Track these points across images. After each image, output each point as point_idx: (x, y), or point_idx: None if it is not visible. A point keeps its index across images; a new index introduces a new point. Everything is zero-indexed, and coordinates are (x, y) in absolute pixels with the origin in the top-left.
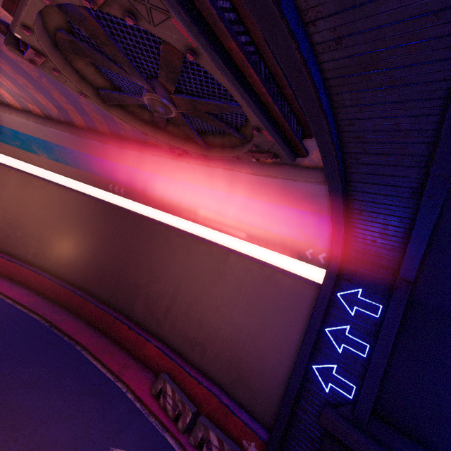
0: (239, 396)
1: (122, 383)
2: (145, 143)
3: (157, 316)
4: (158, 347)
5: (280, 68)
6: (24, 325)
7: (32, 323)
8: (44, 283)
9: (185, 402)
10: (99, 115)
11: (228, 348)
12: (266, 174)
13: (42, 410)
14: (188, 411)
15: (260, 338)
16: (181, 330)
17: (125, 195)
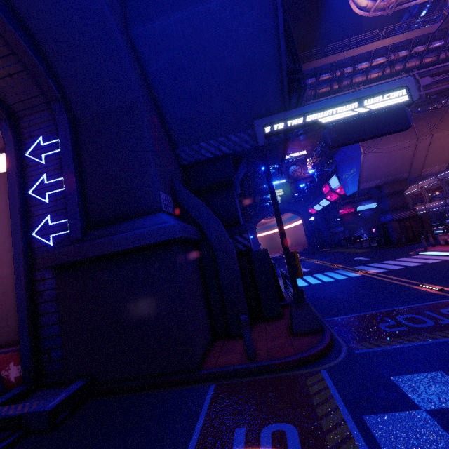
0: None
1: None
2: None
3: None
4: None
5: None
6: None
7: None
8: None
9: None
10: None
11: None
12: None
13: None
14: None
15: None
16: None
17: None
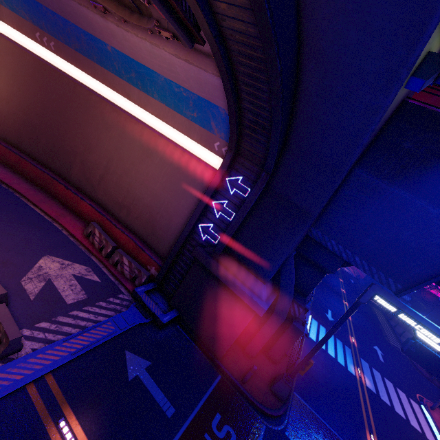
0: (151, 243)
1: (58, 224)
2: None
3: (92, 182)
4: (92, 205)
5: None
6: None
7: None
8: None
9: (108, 240)
10: None
11: (147, 212)
12: (185, 58)
13: None
14: (110, 245)
15: (171, 207)
16: (112, 196)
17: (56, 51)
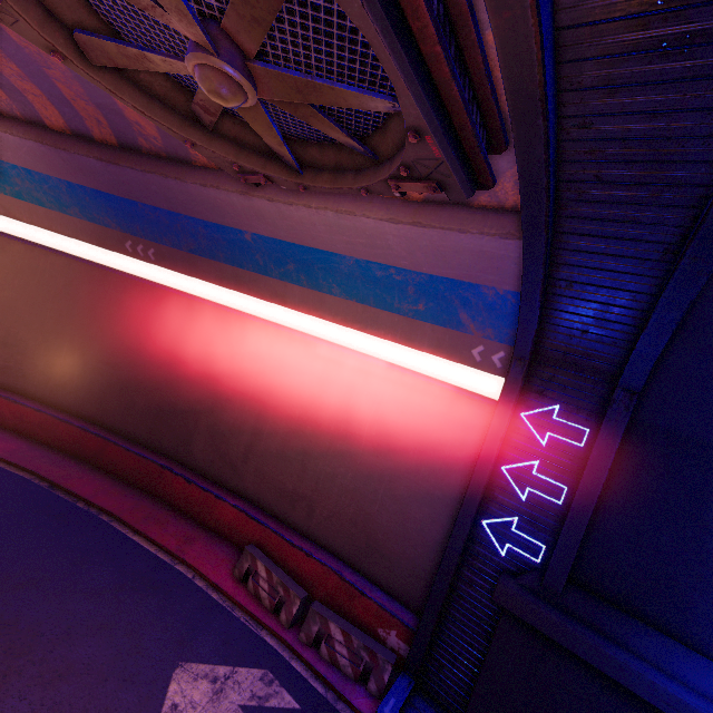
0: (370, 569)
1: (185, 566)
2: (187, 163)
3: (232, 459)
4: (238, 506)
5: (467, 2)
6: (3, 490)
7: (16, 485)
8: (29, 417)
9: (289, 585)
10: (92, 106)
11: (350, 502)
12: (411, 221)
13: (58, 621)
14: (294, 597)
15: (400, 485)
16: (273, 480)
17: (158, 261)
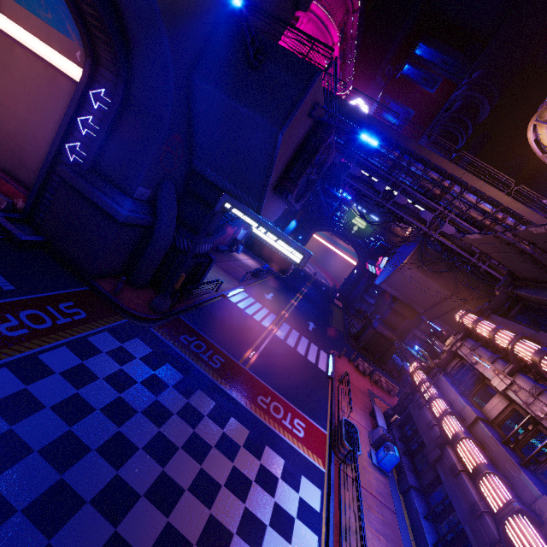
0: (20, 176)
1: None
2: None
3: None
4: None
5: None
6: None
7: None
8: None
9: None
10: None
11: (12, 139)
12: None
13: None
14: None
15: (39, 131)
16: None
17: None
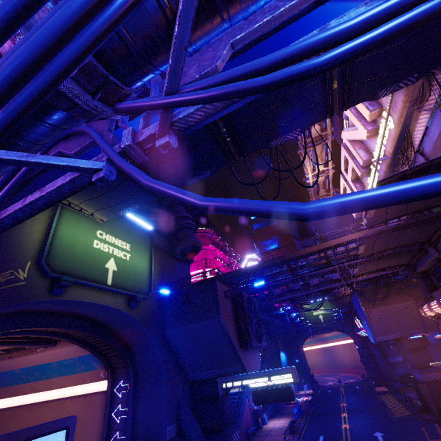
0: None
1: None
2: None
3: None
4: None
5: None
6: None
7: None
8: None
9: None
10: None
11: None
12: (61, 347)
13: None
14: None
15: None
16: None
17: None
